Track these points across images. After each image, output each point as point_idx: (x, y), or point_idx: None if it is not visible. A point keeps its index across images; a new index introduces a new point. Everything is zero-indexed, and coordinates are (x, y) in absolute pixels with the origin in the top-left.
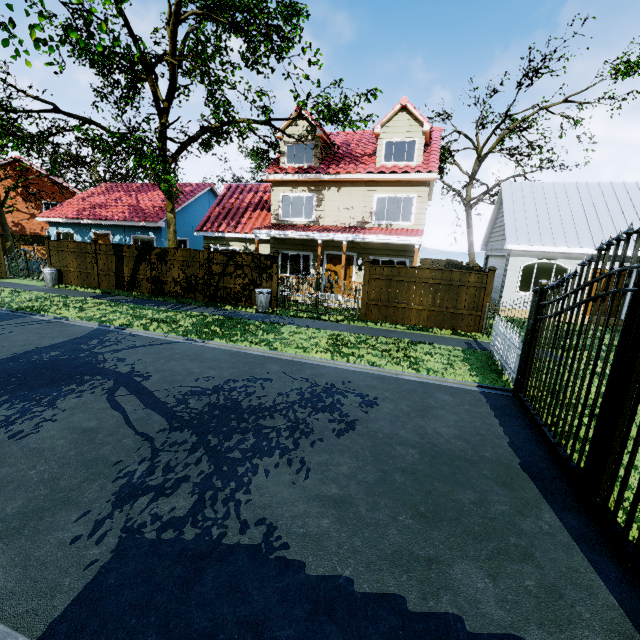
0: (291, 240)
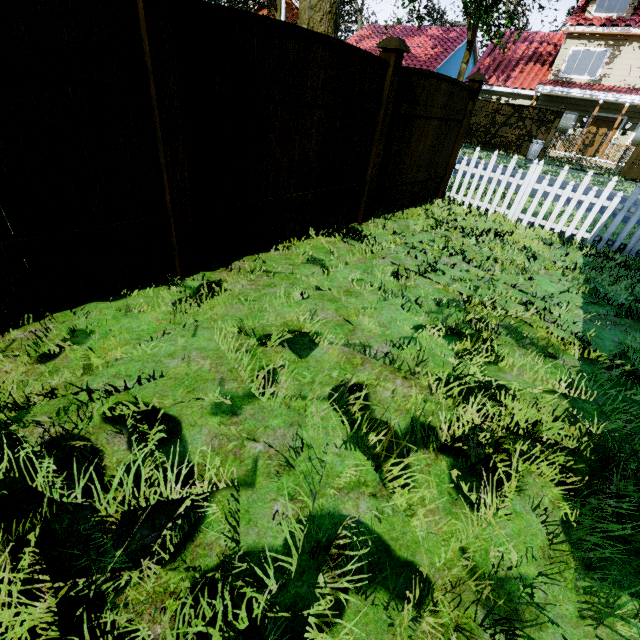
0: (561, 98)
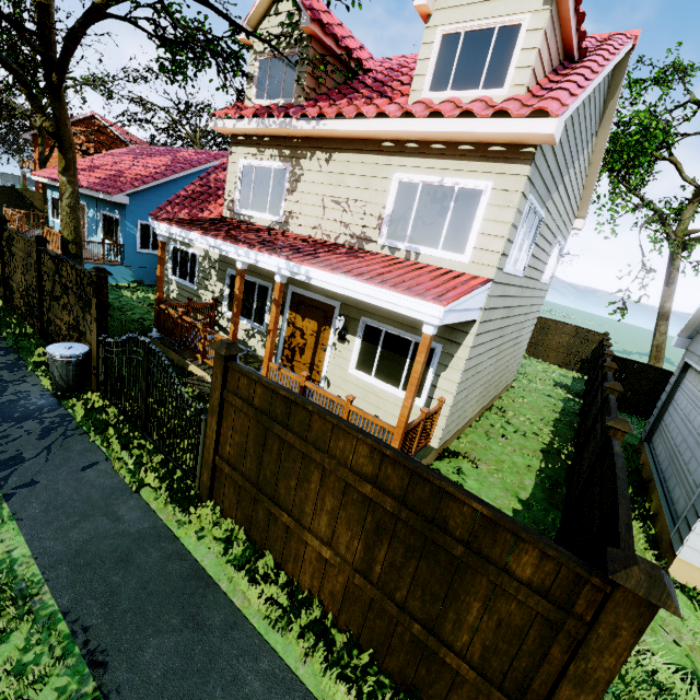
0: None
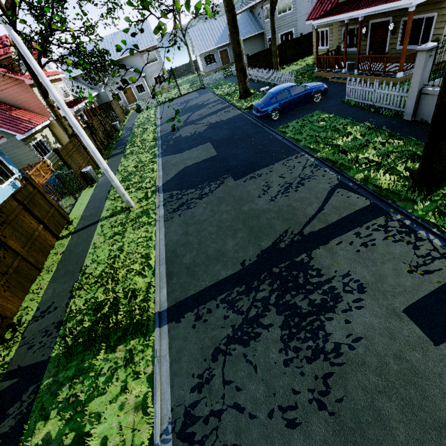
0: None
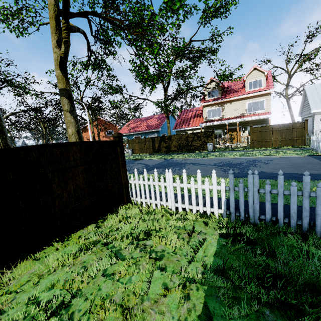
0: (212, 126)
